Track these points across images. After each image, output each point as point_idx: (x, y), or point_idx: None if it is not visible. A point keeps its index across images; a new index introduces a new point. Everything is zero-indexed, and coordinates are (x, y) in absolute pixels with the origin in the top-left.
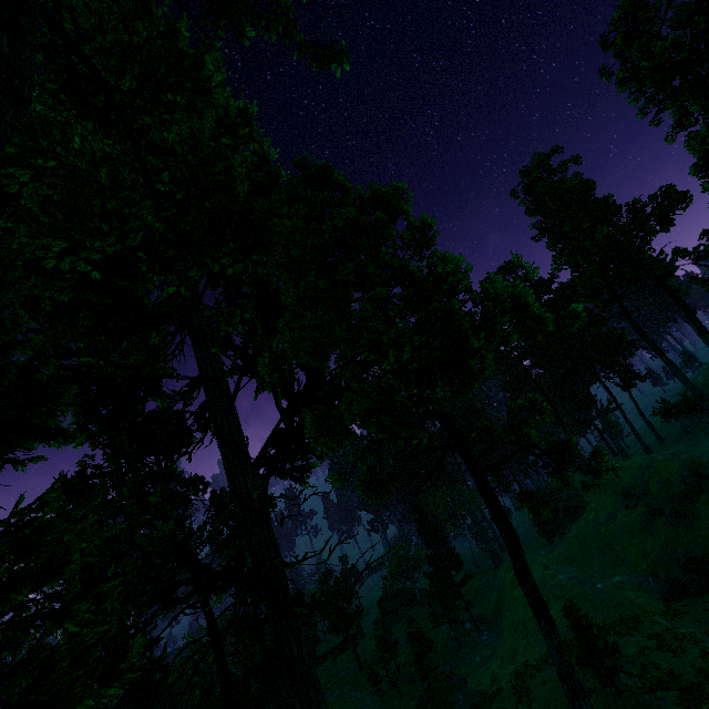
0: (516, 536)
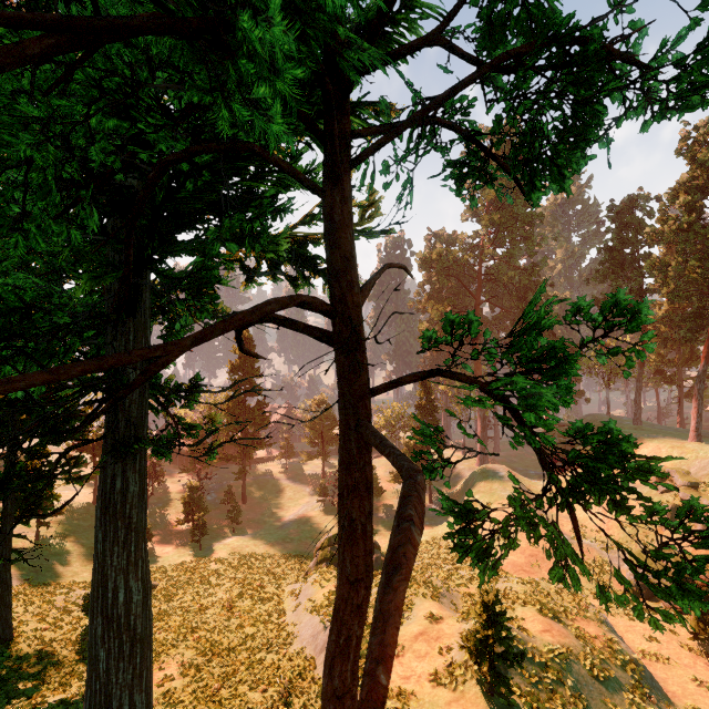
0: (364, 589)
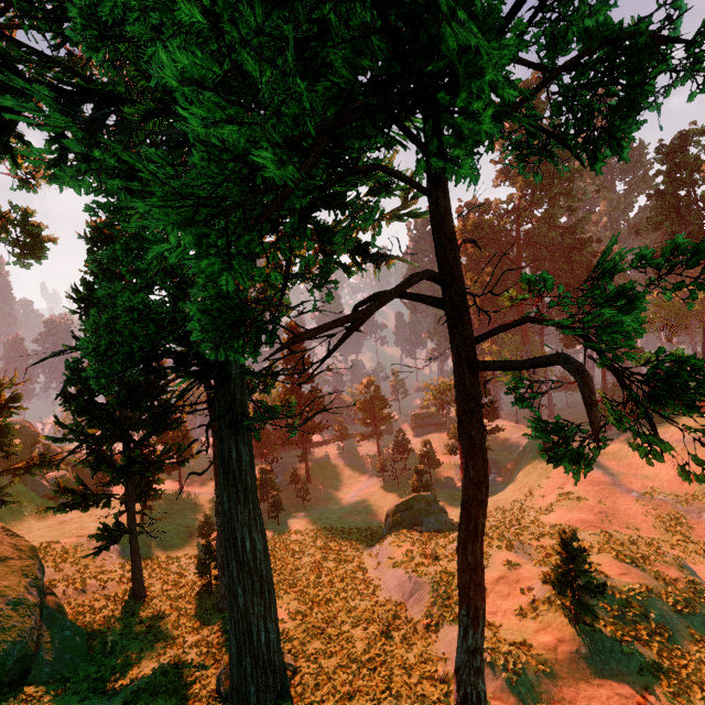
0: (485, 488)
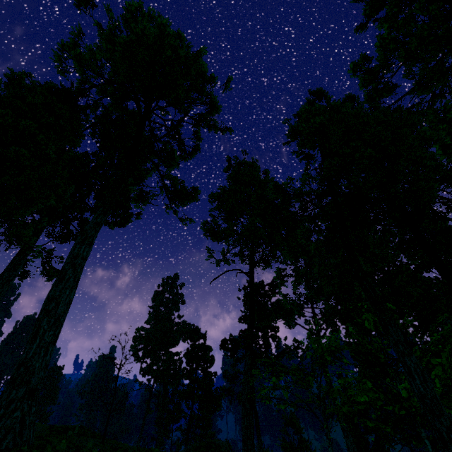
0: None
